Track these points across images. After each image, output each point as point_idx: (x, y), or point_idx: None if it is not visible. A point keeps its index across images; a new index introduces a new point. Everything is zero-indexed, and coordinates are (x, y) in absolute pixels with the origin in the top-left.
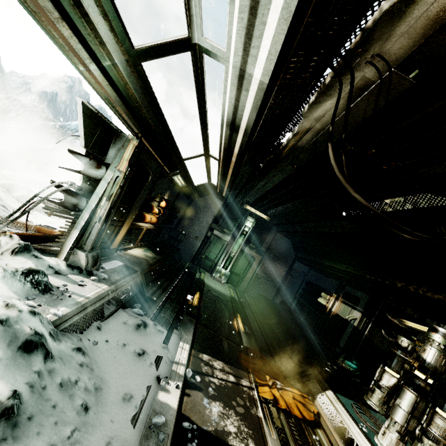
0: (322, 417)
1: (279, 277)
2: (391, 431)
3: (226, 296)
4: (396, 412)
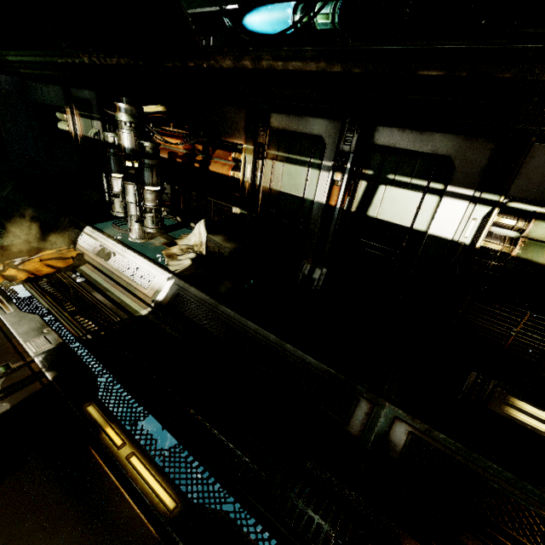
0: (85, 254)
1: None
2: (133, 224)
3: None
4: (129, 208)
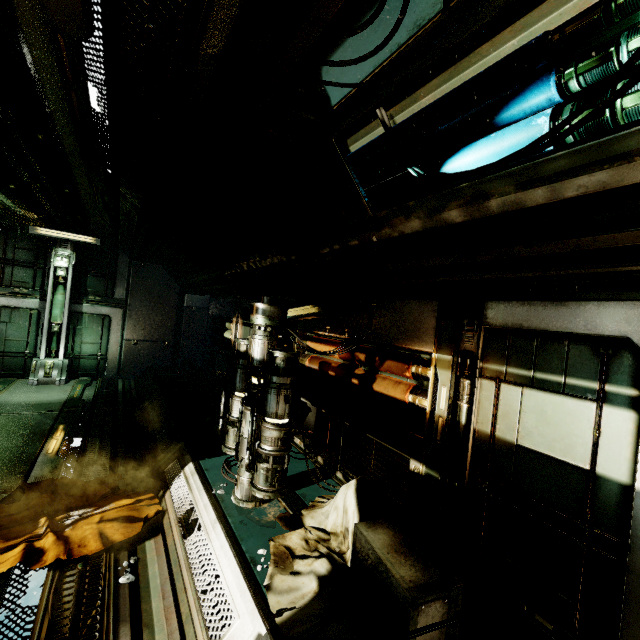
0: (167, 514)
1: (169, 329)
2: (242, 473)
3: (51, 404)
4: (241, 446)
